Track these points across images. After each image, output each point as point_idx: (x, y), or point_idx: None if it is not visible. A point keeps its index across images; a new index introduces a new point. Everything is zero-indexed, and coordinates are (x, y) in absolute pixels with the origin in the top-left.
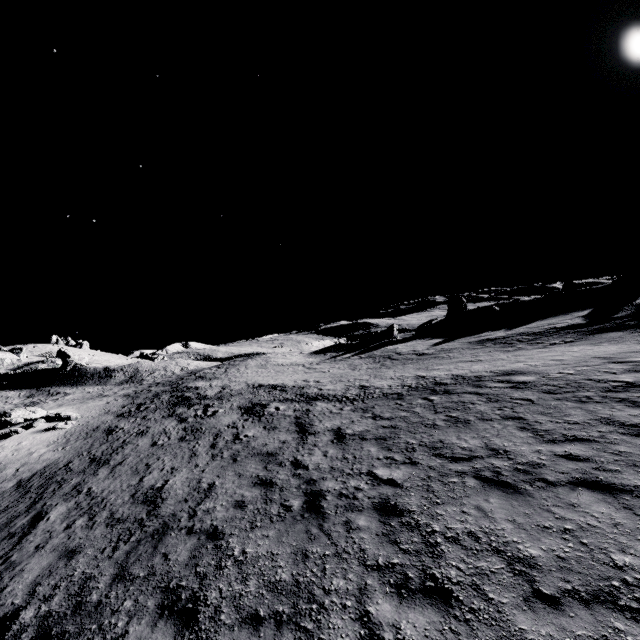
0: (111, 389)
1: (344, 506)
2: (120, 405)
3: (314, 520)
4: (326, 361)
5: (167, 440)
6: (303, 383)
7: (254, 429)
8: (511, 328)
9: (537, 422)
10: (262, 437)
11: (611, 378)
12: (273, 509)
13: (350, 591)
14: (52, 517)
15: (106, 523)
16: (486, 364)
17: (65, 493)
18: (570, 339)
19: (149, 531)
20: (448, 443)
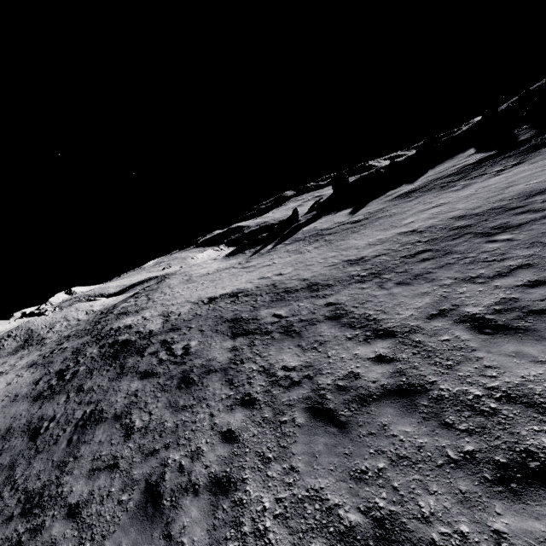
0: (4, 362)
1: None
2: (30, 382)
3: None
4: (253, 257)
5: (148, 417)
6: (265, 281)
7: (285, 354)
8: (411, 182)
9: None
10: (323, 363)
11: None
12: None
13: None
14: None
15: None
16: (468, 201)
17: None
18: (512, 162)
19: None
20: None
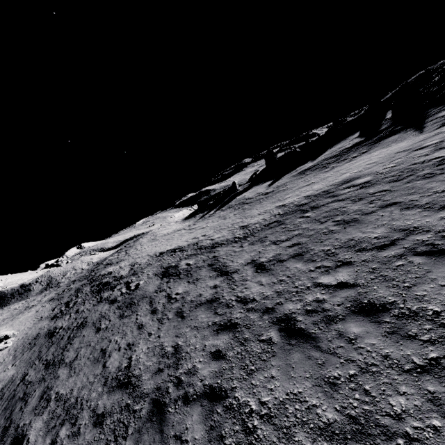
0: (34, 299)
1: (322, 321)
2: (49, 309)
3: (305, 344)
4: (199, 221)
5: (108, 322)
6: (194, 240)
7: (180, 286)
8: (314, 159)
9: (413, 201)
10: (192, 290)
11: (429, 158)
12: (255, 348)
13: (422, 407)
14: (31, 438)
15: (92, 423)
16: (321, 183)
17: (34, 407)
18: (364, 150)
19: (143, 416)
20: (359, 239)
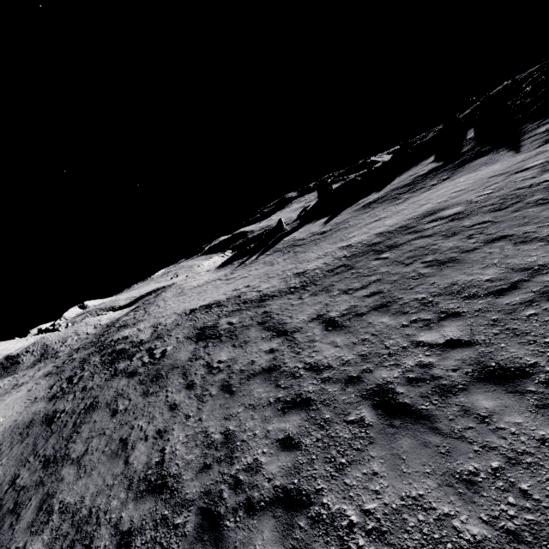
0: (25, 375)
1: (434, 392)
2: (46, 387)
3: (416, 425)
4: (238, 269)
5: (128, 402)
6: (235, 293)
7: (223, 352)
8: (380, 190)
9: (529, 232)
10: (241, 356)
11: (538, 181)
12: (341, 432)
13: None
14: None
15: (115, 545)
16: (395, 217)
17: (29, 523)
18: (444, 177)
19: (189, 533)
20: (464, 283)
